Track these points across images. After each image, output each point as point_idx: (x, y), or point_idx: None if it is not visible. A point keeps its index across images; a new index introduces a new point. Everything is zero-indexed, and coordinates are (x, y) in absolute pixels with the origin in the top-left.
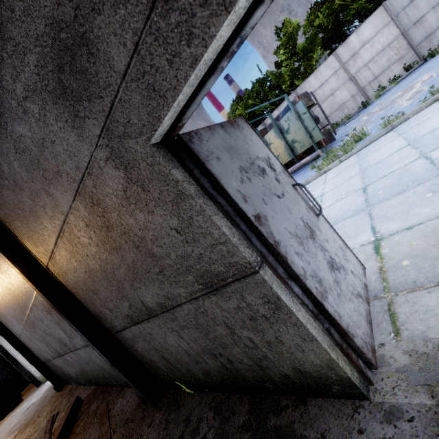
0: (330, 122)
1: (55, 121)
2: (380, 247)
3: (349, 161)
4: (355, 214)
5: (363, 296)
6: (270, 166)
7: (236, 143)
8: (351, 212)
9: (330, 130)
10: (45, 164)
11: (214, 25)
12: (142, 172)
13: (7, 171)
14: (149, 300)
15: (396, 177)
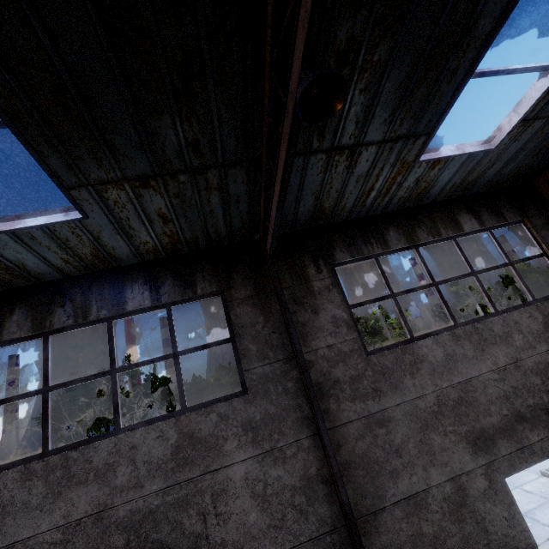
0: None
1: (462, 447)
2: None
3: None
4: None
5: None
6: None
7: None
8: None
9: None
10: (439, 456)
11: (532, 463)
12: (498, 486)
13: (396, 442)
14: None
15: None
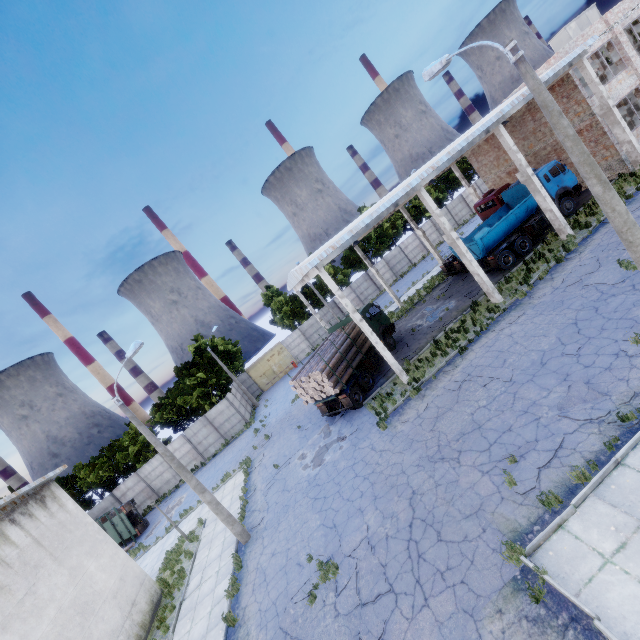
0: (143, 519)
1: None
2: None
3: None
4: None
5: None
6: None
7: None
8: None
9: (146, 520)
10: None
11: None
12: None
13: None
14: None
15: None
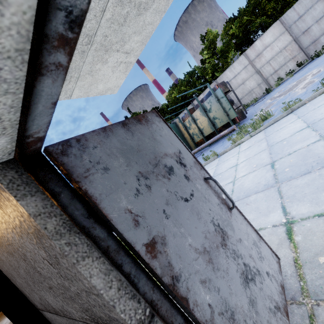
0: (242, 104)
1: None
2: (292, 233)
3: (258, 136)
4: (266, 189)
5: (281, 306)
6: (180, 161)
7: (140, 141)
8: (262, 187)
9: (242, 110)
10: None
11: None
12: None
13: None
14: (51, 303)
15: (300, 156)
